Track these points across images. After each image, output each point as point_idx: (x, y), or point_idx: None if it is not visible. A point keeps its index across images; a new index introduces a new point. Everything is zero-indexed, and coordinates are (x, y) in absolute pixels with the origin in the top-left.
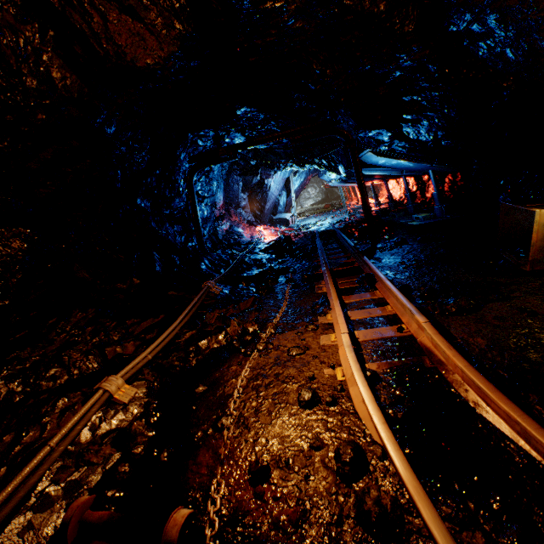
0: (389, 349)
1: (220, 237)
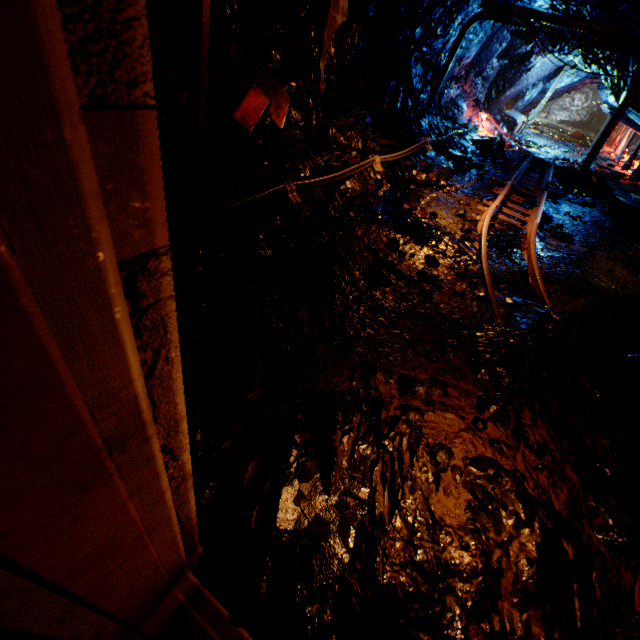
0: (508, 227)
1: (442, 102)
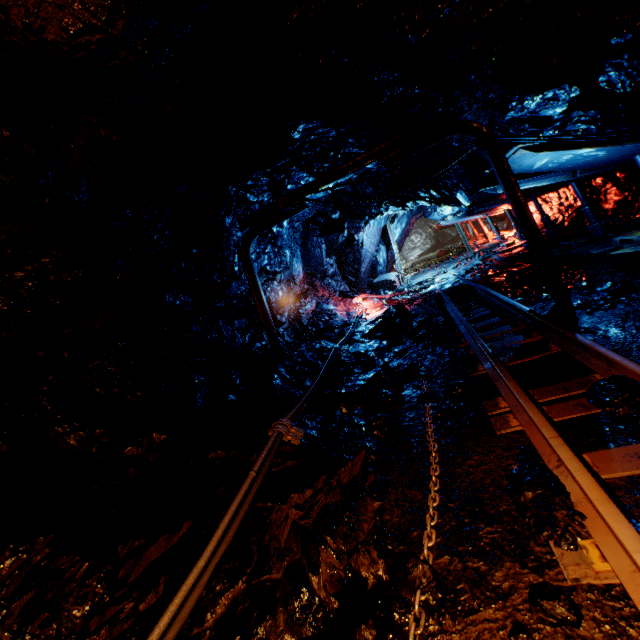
0: None
1: (305, 322)
